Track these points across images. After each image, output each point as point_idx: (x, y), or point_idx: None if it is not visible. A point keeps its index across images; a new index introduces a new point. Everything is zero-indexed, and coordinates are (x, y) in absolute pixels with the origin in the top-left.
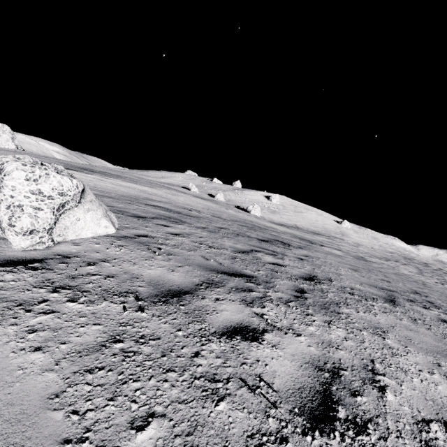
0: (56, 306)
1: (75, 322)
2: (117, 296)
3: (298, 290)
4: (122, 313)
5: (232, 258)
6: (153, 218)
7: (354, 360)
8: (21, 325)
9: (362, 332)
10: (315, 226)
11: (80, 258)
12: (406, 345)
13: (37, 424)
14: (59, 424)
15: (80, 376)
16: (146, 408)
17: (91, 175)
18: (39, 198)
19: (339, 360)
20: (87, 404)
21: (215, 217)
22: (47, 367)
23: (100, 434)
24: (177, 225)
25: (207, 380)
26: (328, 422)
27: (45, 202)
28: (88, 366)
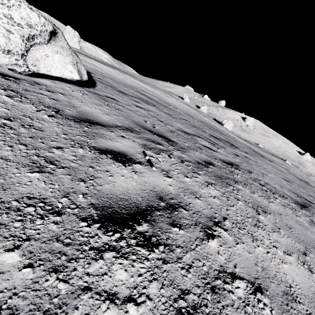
0: None
1: None
2: (44, 107)
3: (207, 162)
4: (34, 113)
5: (171, 131)
6: (131, 96)
7: (205, 209)
8: None
9: (239, 201)
10: (276, 150)
11: (47, 87)
12: (280, 228)
13: None
14: None
15: None
16: None
17: (113, 69)
18: (10, 22)
19: (189, 203)
20: None
21: (186, 114)
22: None
23: None
24: (147, 105)
25: (45, 160)
26: (120, 225)
27: (15, 28)
28: None
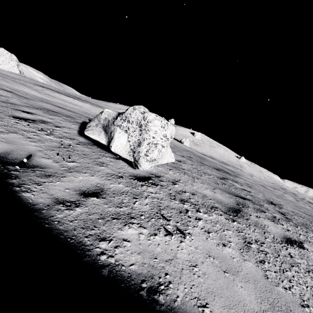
0: (196, 214)
1: (217, 227)
2: (213, 209)
3: (280, 213)
4: (229, 223)
5: (224, 184)
6: None
7: None
8: (198, 227)
9: None
10: (223, 158)
11: (164, 177)
12: None
13: (280, 294)
14: (288, 295)
15: (261, 265)
16: (309, 288)
17: (86, 104)
18: (165, 140)
19: None
20: (284, 283)
21: (177, 147)
22: (241, 257)
23: (310, 303)
24: None
25: None
26: None
27: (166, 142)
28: (257, 259)
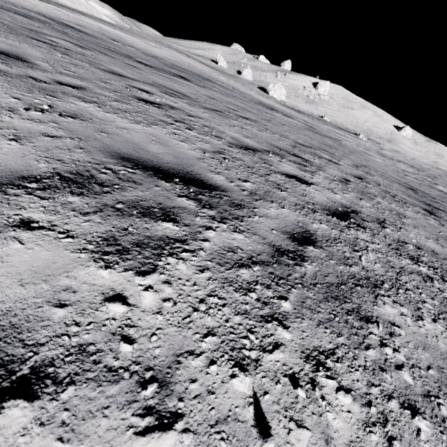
0: None
1: None
2: None
3: None
4: None
5: None
6: None
7: None
8: None
9: None
10: (356, 126)
11: None
12: None
13: None
14: None
15: None
16: None
17: (52, 6)
18: None
19: None
20: None
21: (141, 52)
22: None
23: None
24: (16, 15)
25: None
26: None
27: None
28: None
